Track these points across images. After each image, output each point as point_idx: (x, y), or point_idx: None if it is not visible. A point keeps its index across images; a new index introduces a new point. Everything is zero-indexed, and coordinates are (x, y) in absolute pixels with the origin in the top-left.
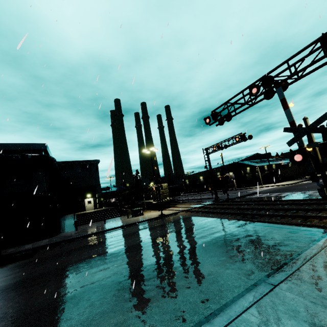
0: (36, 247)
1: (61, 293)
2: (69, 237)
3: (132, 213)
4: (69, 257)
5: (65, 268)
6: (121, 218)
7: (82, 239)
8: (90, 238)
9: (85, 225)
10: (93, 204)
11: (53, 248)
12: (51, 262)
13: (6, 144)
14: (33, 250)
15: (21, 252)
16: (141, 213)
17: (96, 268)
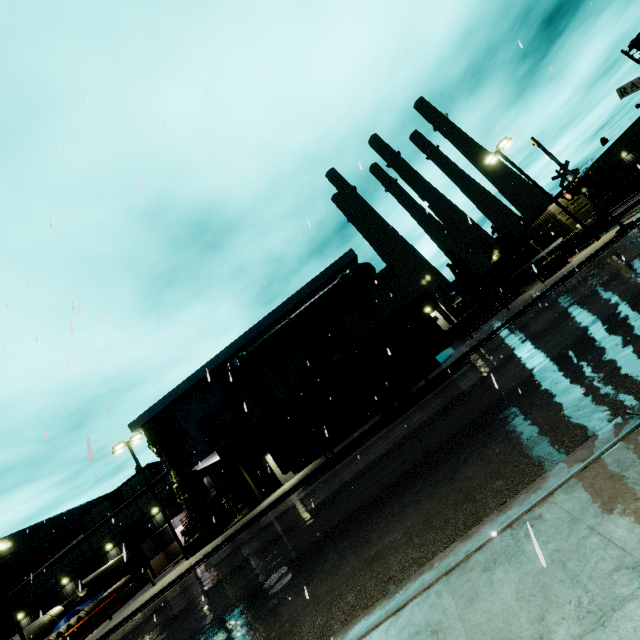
0: (453, 362)
1: (634, 287)
2: (482, 337)
3: (543, 273)
4: (541, 319)
5: (569, 310)
6: (523, 296)
7: (510, 325)
8: (524, 316)
9: (468, 337)
10: (442, 319)
11: (481, 349)
12: (522, 334)
13: (315, 278)
14: (453, 366)
15: (440, 374)
16: (562, 262)
17: (639, 269)
